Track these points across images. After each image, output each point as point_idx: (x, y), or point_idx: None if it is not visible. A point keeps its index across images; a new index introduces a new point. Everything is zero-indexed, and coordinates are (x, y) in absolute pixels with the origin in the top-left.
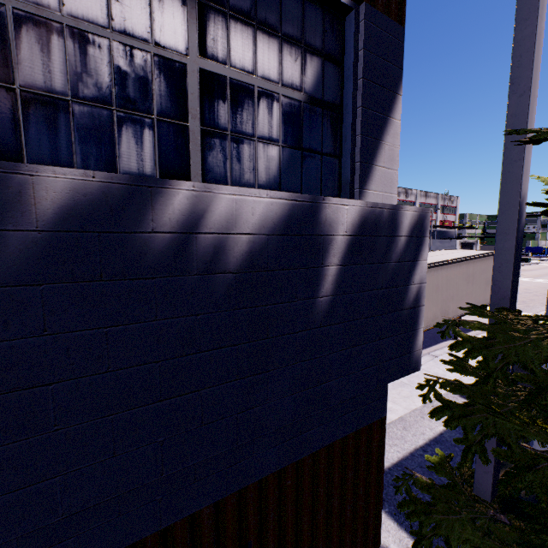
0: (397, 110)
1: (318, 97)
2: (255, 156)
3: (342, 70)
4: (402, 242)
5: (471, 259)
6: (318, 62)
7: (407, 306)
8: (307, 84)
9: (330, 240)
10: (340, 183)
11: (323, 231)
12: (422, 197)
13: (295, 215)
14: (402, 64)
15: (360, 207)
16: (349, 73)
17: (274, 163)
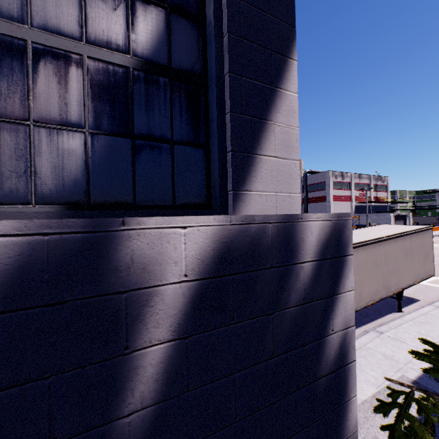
0: (291, 79)
1: (160, 62)
2: (30, 149)
3: (204, 29)
4: (307, 271)
5: (407, 234)
6: (158, 14)
7: (325, 371)
8: (139, 43)
9: (147, 296)
10: (209, 183)
11: (125, 283)
12: (356, 178)
13: (42, 263)
14: (293, 20)
15: (217, 227)
16: (211, 29)
17: (74, 159)
